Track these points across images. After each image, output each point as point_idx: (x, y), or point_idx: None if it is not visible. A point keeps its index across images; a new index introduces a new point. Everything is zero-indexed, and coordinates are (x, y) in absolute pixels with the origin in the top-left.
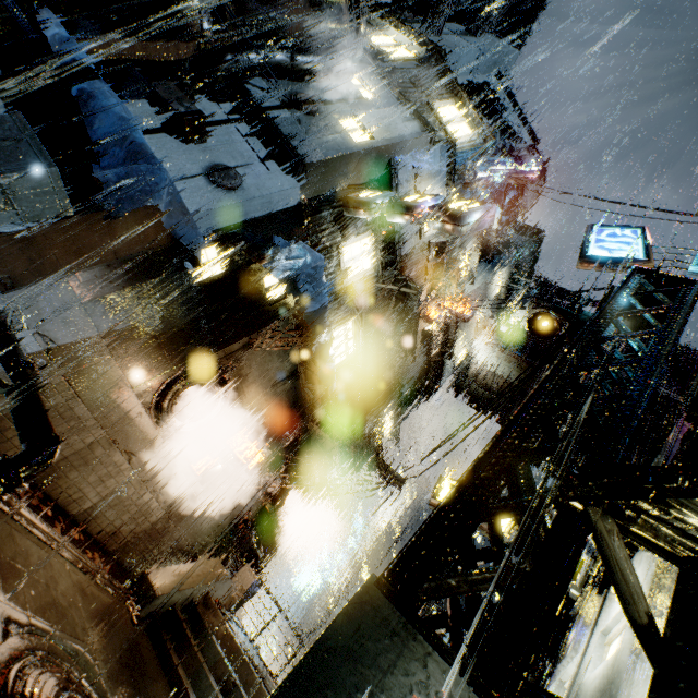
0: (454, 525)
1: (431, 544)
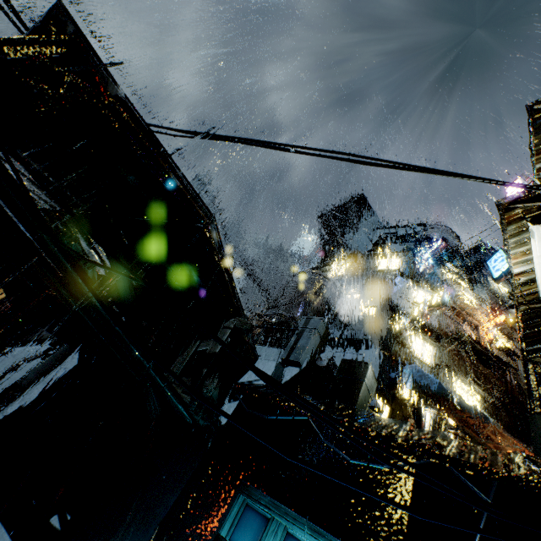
0: (534, 391)
1: (534, 399)
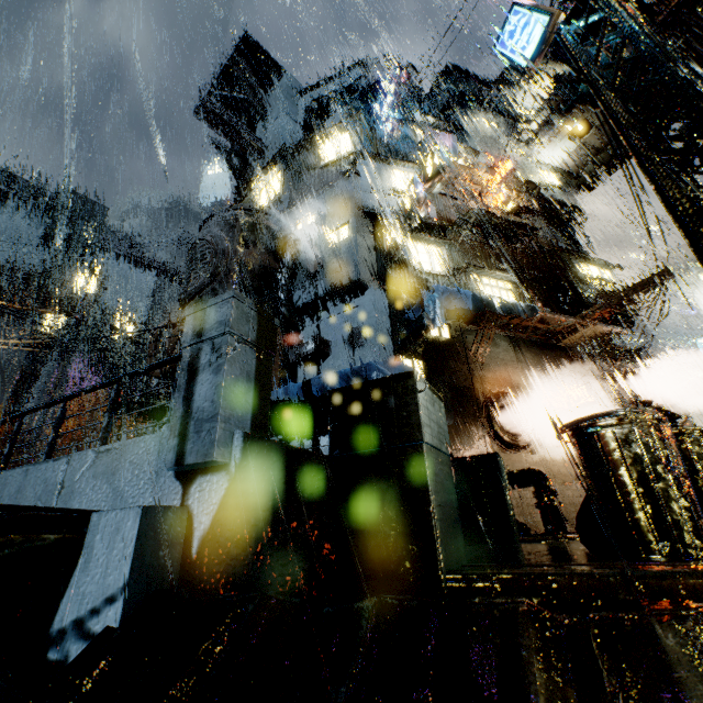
0: None
1: None
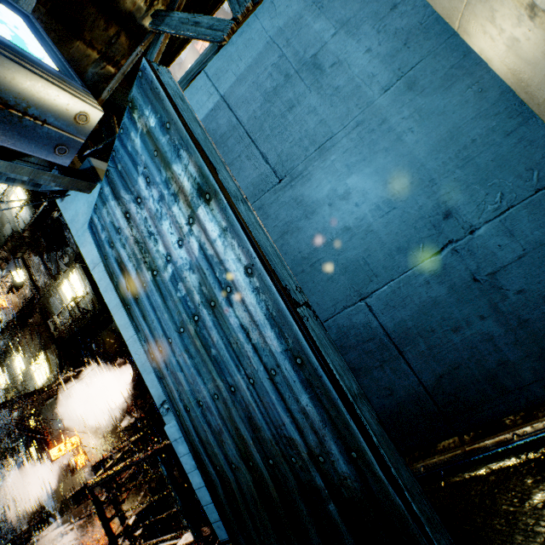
0: None
1: None
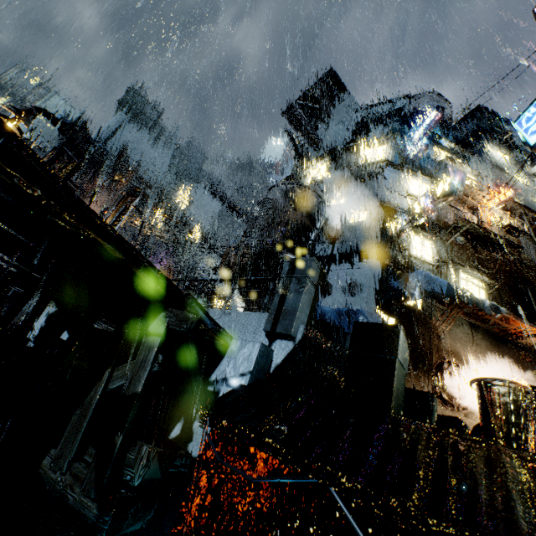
0: None
1: None
